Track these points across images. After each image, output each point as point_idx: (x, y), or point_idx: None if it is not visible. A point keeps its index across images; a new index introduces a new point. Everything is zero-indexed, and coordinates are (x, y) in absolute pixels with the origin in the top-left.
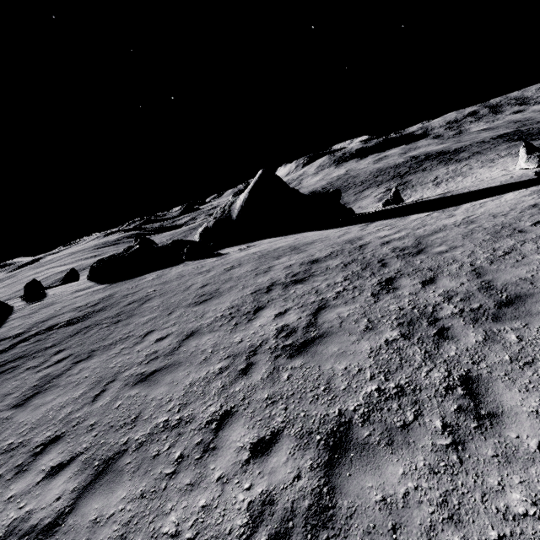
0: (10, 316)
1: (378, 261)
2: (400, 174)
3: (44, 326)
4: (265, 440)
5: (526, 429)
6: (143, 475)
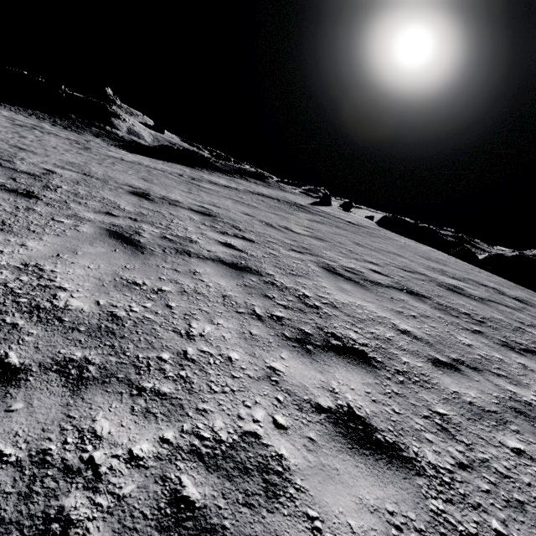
0: (327, 206)
1: None
2: None
3: (337, 216)
4: (381, 273)
5: (530, 364)
6: (329, 246)
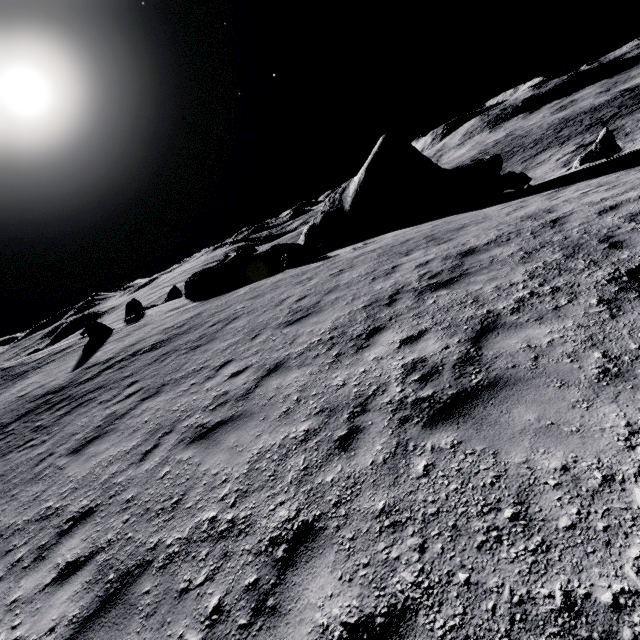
0: (108, 339)
1: (600, 241)
2: (602, 119)
3: (130, 350)
4: (374, 628)
5: None
6: (157, 631)
